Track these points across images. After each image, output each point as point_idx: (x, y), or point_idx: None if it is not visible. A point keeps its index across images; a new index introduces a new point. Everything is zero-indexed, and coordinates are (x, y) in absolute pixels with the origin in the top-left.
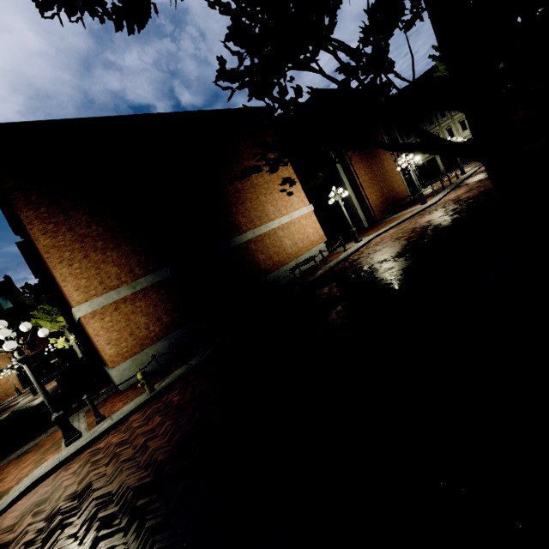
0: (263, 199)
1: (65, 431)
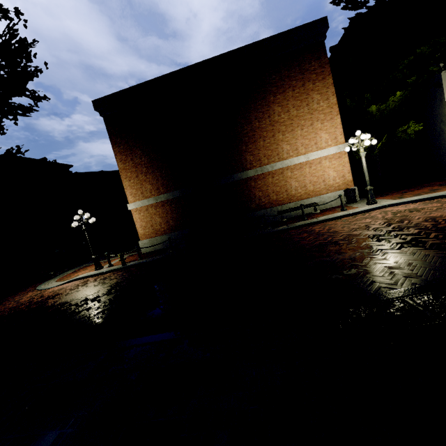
0: (280, 137)
1: (95, 264)
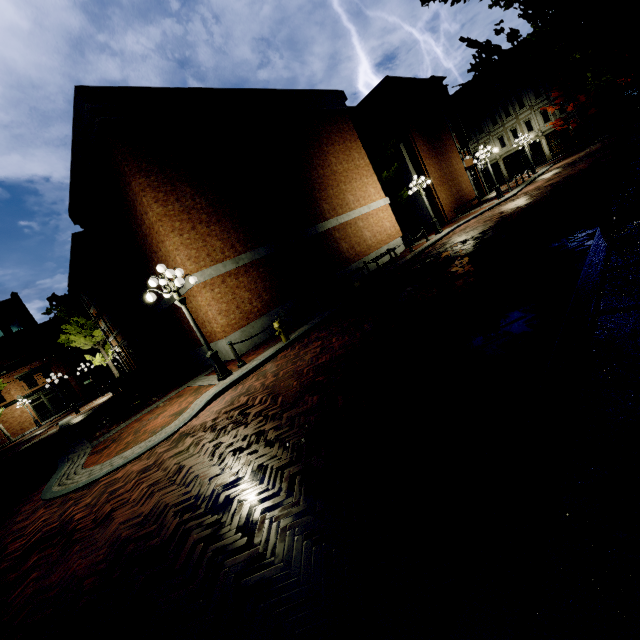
0: (343, 187)
1: (220, 368)
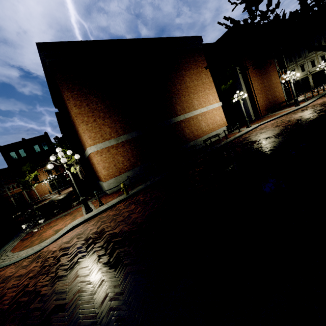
0: (192, 96)
1: (86, 207)
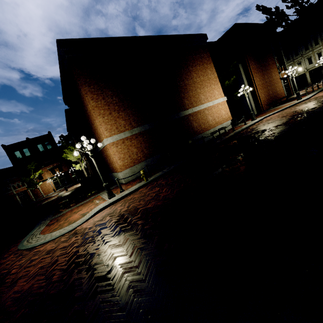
0: (199, 91)
1: (109, 192)
